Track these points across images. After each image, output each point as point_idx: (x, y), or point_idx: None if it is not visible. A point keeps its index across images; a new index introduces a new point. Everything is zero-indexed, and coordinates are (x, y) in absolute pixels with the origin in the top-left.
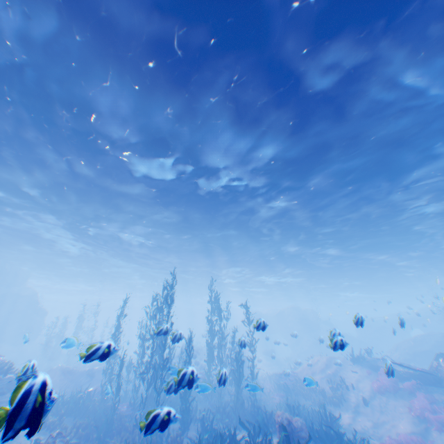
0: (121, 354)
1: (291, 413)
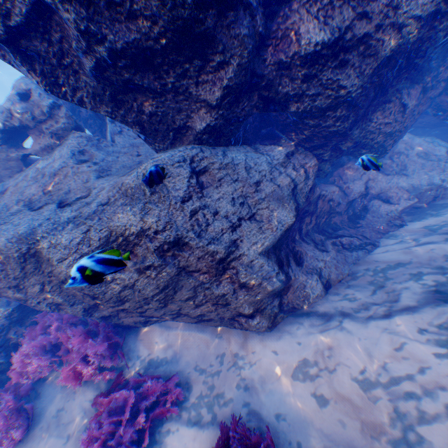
0: None
1: None
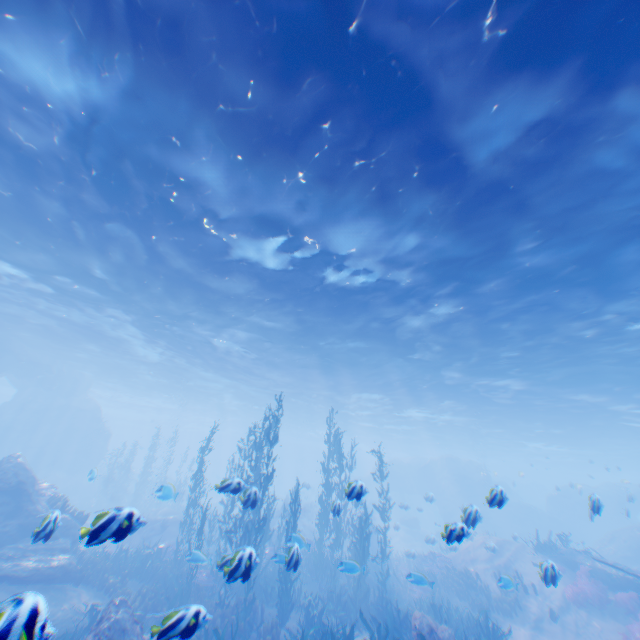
0: (202, 500)
1: (436, 617)
